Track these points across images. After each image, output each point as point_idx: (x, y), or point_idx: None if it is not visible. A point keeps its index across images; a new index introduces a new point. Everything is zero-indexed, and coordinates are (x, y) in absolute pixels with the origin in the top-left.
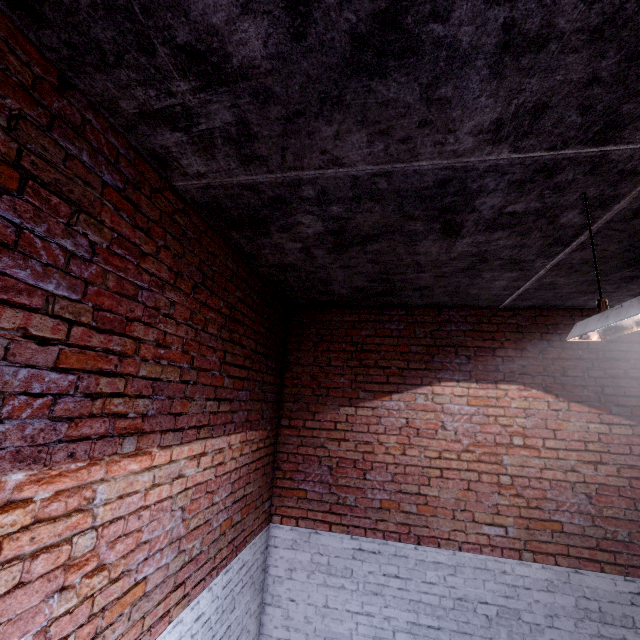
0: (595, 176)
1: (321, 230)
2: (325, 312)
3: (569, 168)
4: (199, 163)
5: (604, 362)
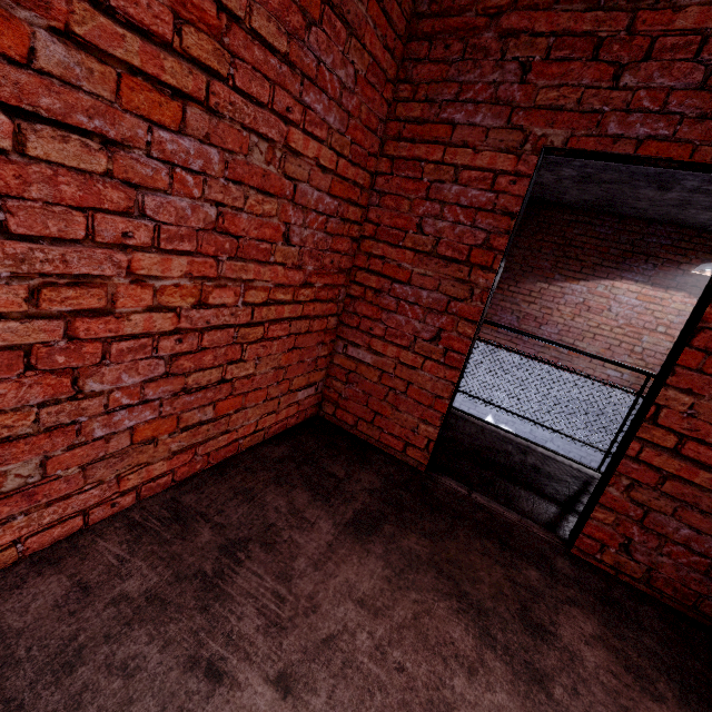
0: None
1: (574, 175)
2: (549, 209)
3: None
4: None
5: None
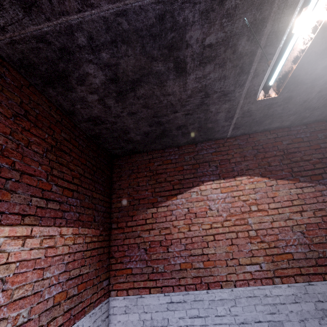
0: (247, 0)
1: (104, 79)
2: (133, 157)
3: None
4: None
5: (288, 155)
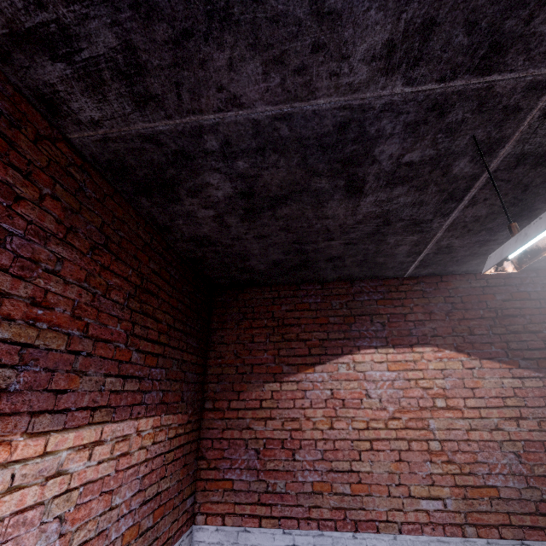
0: (482, 114)
1: (231, 192)
2: (246, 291)
3: (458, 105)
4: (91, 106)
5: (504, 319)
